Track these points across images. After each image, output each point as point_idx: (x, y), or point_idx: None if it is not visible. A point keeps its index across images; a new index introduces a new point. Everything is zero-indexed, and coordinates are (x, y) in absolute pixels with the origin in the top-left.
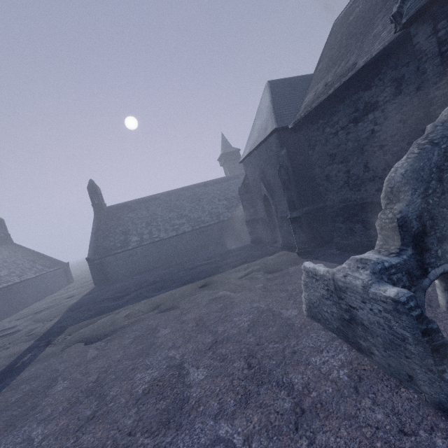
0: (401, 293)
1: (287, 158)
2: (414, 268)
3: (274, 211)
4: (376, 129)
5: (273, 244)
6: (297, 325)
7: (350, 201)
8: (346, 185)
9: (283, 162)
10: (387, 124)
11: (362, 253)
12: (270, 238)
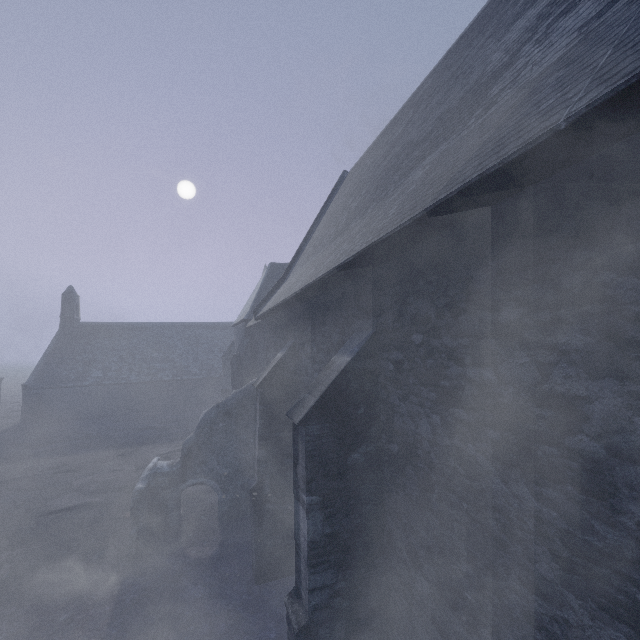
0: (138, 487)
1: (246, 349)
2: (176, 476)
3: None
4: None
5: None
6: None
7: None
8: None
9: (241, 352)
10: None
11: None
12: None
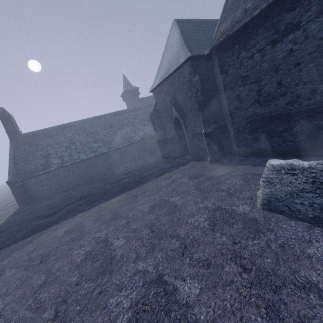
0: None
1: (200, 83)
2: None
3: (184, 130)
4: (294, 48)
5: (182, 157)
6: (261, 219)
7: (258, 115)
8: (256, 102)
9: (198, 86)
10: (307, 43)
11: (264, 157)
12: (179, 153)
